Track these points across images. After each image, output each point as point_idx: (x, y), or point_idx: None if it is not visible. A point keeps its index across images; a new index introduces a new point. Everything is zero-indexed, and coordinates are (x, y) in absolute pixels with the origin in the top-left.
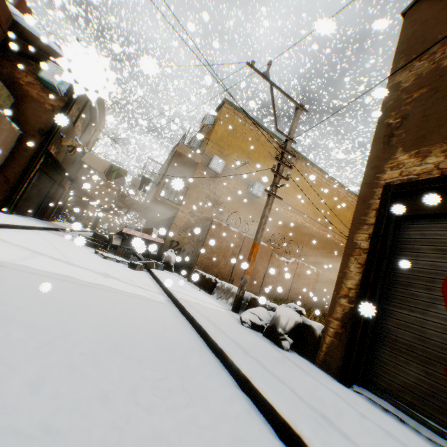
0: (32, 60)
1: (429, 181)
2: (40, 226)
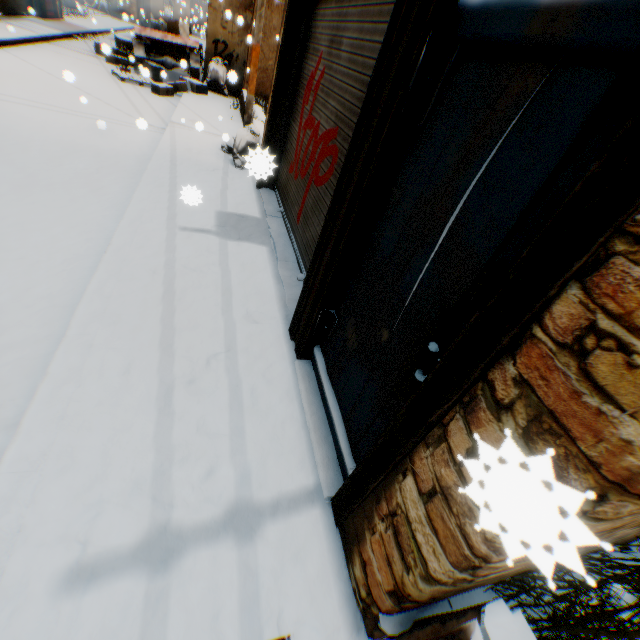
0: None
1: None
2: (38, 38)
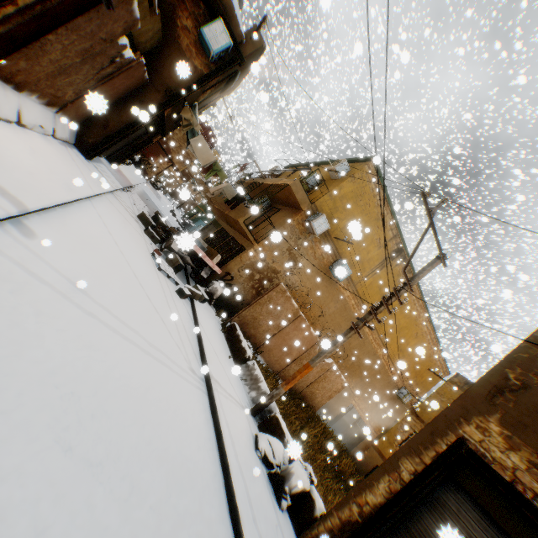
0: (203, 3)
1: (497, 477)
2: (112, 190)
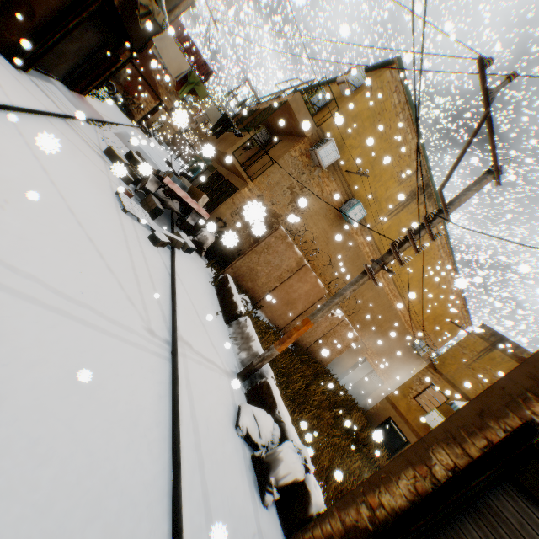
0: None
1: None
2: (58, 113)
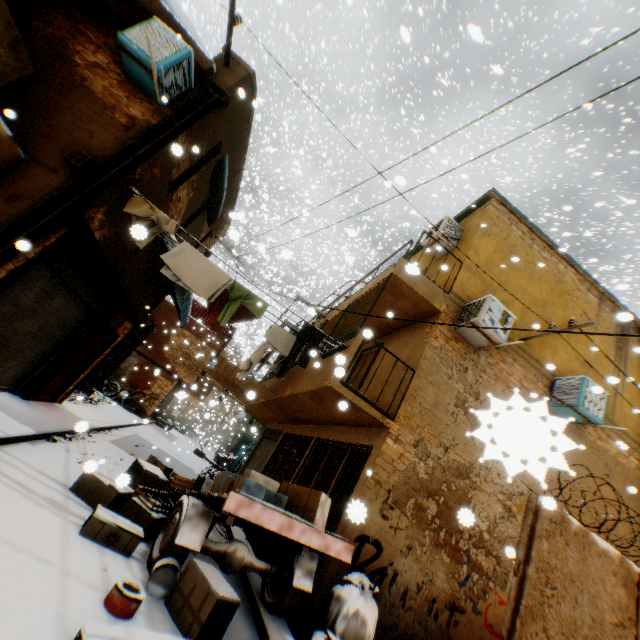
0: (120, 29)
1: None
2: None
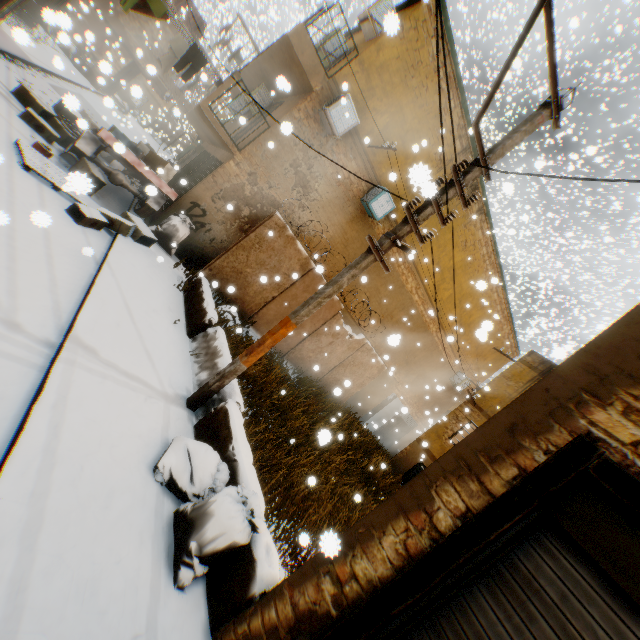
0: None
1: None
2: None
